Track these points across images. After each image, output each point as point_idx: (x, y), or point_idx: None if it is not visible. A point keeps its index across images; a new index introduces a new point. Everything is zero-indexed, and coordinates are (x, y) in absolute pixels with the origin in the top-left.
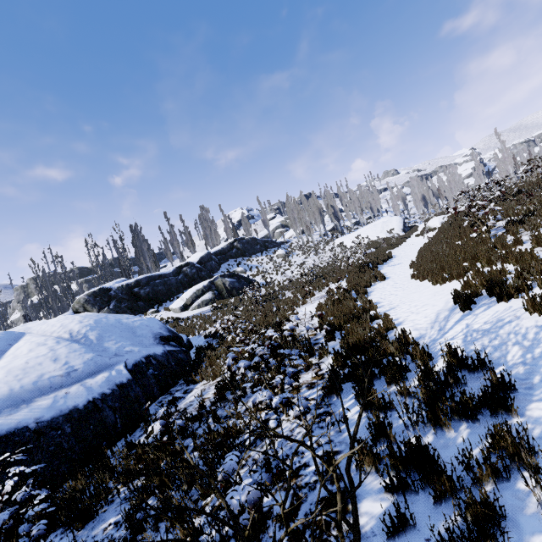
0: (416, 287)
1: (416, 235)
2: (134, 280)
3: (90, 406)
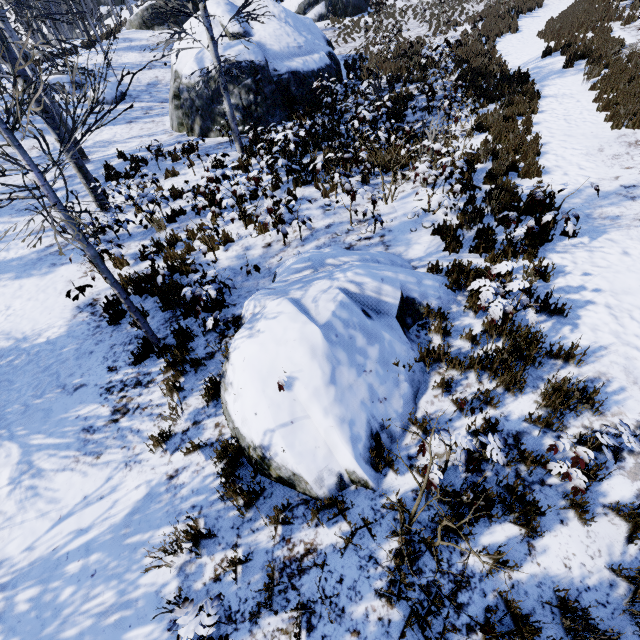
0: (533, 43)
1: None
2: None
3: (319, 72)
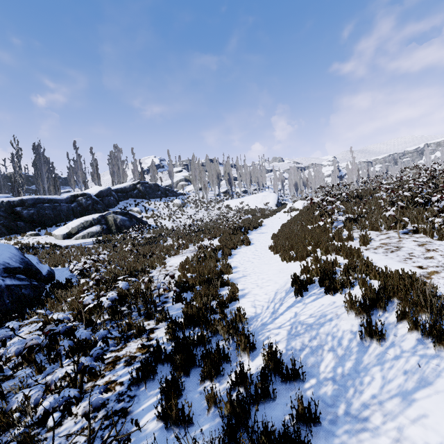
0: (269, 259)
1: (284, 211)
2: (18, 199)
3: None
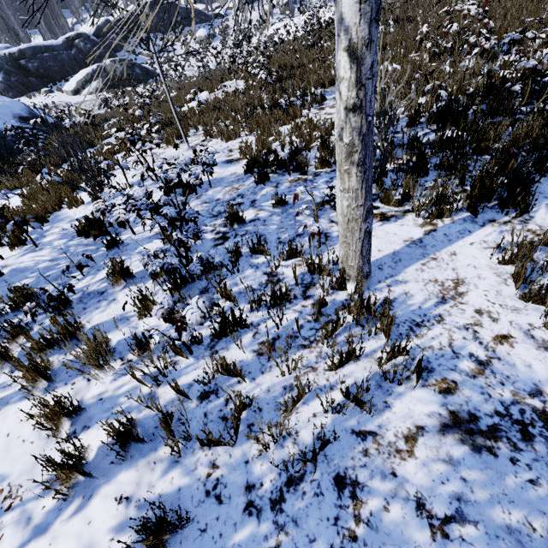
0: None
1: None
2: (17, 50)
3: None
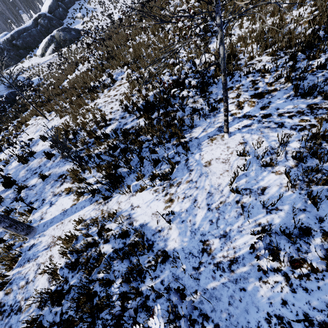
0: None
1: None
2: (9, 35)
3: None
